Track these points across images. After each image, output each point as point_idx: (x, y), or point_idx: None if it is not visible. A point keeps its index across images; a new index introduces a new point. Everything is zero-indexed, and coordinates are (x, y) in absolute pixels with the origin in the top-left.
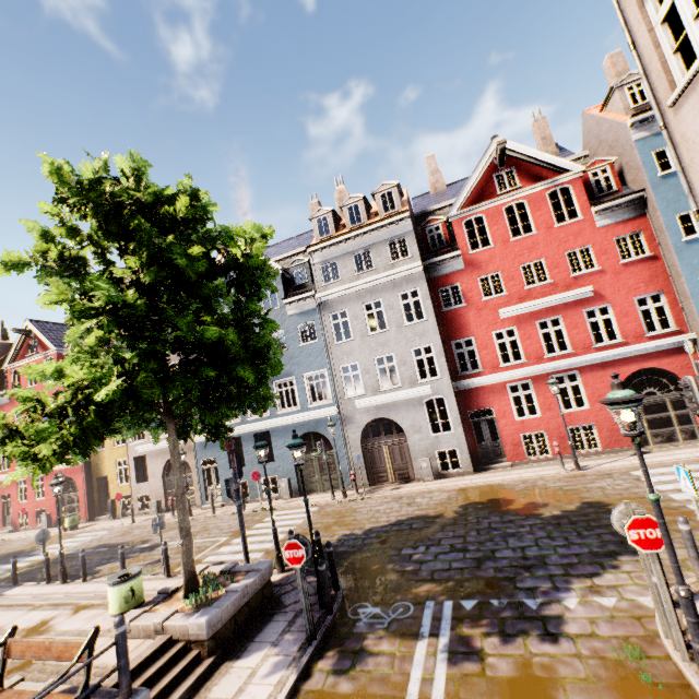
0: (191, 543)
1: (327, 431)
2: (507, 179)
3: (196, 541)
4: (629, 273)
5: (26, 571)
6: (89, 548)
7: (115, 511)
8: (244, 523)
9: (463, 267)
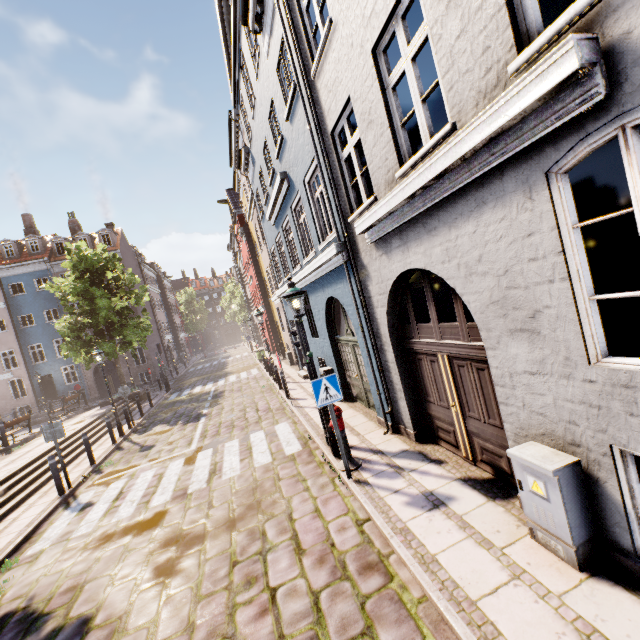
0: None
1: (344, 300)
2: None
3: (197, 432)
4: None
5: (178, 401)
6: (215, 392)
7: (284, 352)
8: None
9: None
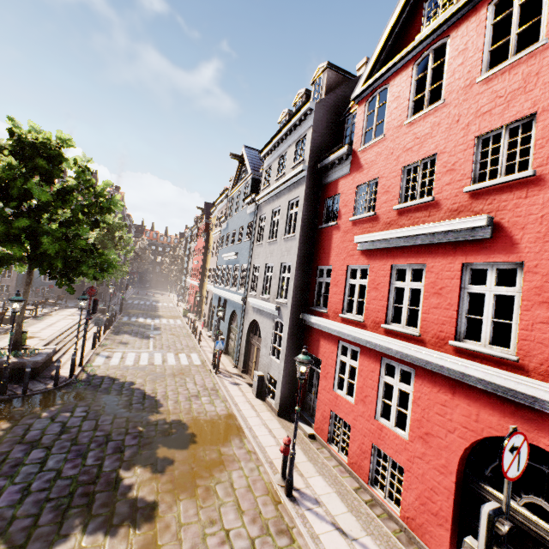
0: (19, 330)
1: (238, 315)
2: (443, 1)
3: (151, 344)
4: None
5: (131, 323)
6: (155, 326)
7: (200, 316)
8: (85, 339)
9: (348, 170)
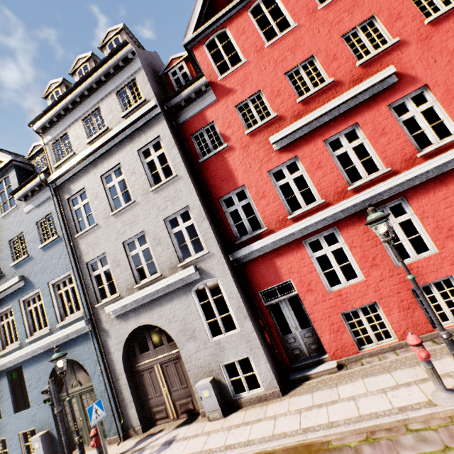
0: None
1: (81, 357)
2: None
3: None
4: (445, 32)
5: None
6: None
7: None
8: None
9: (214, 98)
